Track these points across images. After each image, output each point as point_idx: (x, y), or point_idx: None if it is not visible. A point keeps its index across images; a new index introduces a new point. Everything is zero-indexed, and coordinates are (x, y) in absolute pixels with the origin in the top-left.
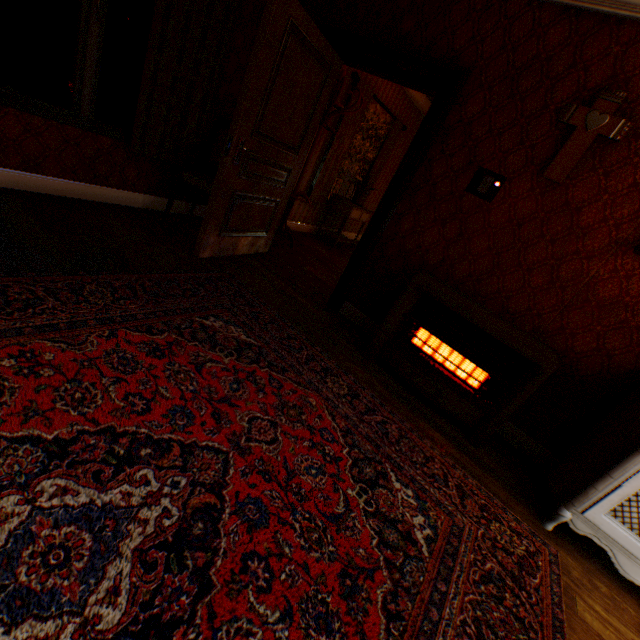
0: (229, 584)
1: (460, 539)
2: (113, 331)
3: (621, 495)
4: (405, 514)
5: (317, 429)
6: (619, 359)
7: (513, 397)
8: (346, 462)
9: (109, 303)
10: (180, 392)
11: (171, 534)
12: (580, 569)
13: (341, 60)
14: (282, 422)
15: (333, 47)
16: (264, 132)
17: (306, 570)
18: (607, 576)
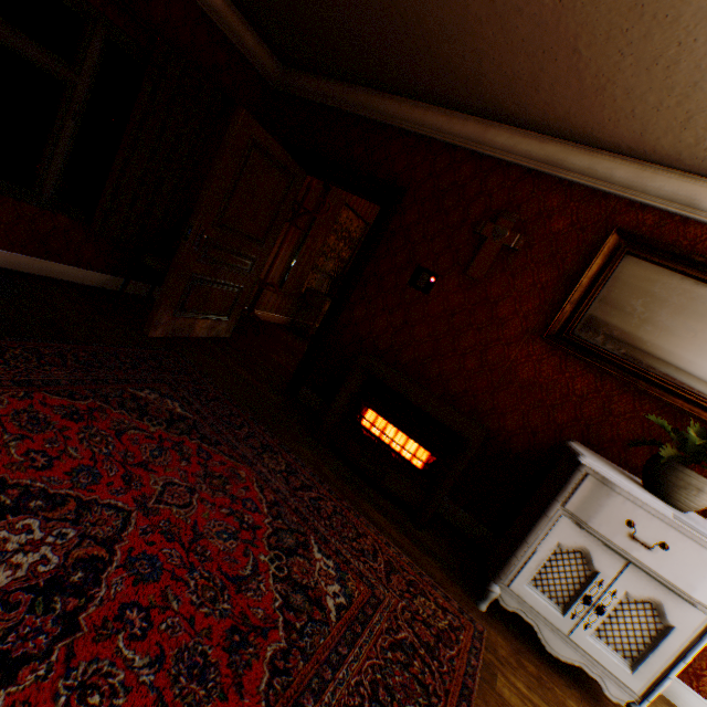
0: (99, 630)
1: (378, 610)
2: (30, 393)
3: (537, 561)
4: (321, 583)
5: (241, 499)
6: (542, 435)
7: (449, 473)
8: (267, 531)
9: (32, 368)
10: (92, 454)
11: (44, 579)
12: (509, 648)
13: (305, 172)
14: (203, 490)
15: (298, 161)
16: (227, 223)
17: (192, 624)
18: (538, 657)
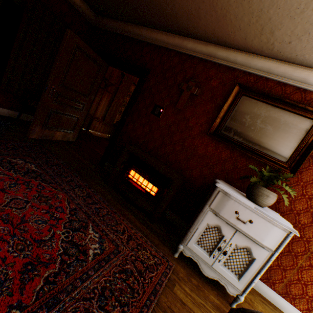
0: None
1: (118, 256)
2: None
3: (198, 232)
4: (89, 244)
5: (56, 207)
6: (208, 179)
7: (164, 196)
8: (66, 221)
9: None
10: None
11: None
12: (186, 273)
13: (107, 64)
14: (35, 202)
15: (103, 58)
16: (67, 85)
17: (4, 261)
18: (200, 277)
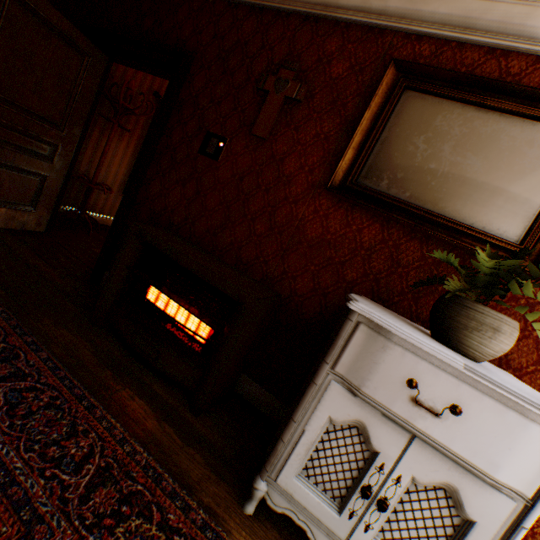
0: None
1: None
2: None
3: (307, 444)
4: None
5: None
6: (333, 296)
7: (224, 344)
8: None
9: None
10: None
11: None
12: None
13: (105, 55)
14: None
15: (94, 41)
16: None
17: None
18: None
